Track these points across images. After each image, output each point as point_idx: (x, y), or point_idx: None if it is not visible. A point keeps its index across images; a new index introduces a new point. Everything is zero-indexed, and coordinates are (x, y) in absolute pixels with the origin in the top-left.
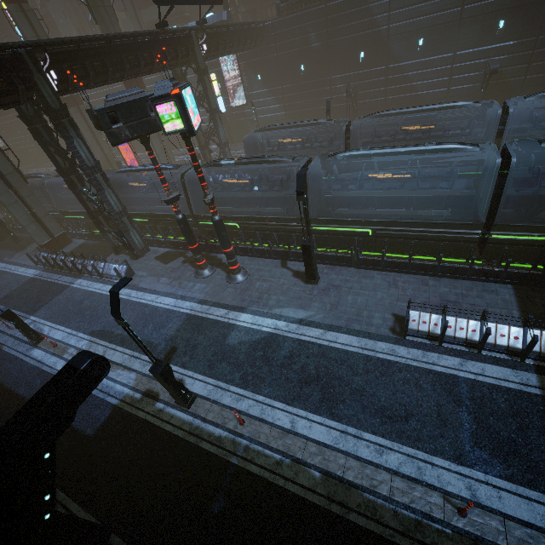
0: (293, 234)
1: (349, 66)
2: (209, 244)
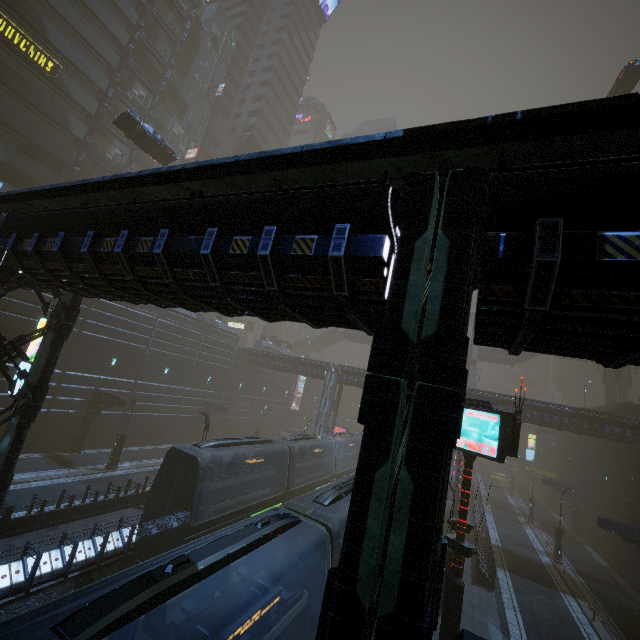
0: None
1: (95, 367)
2: None
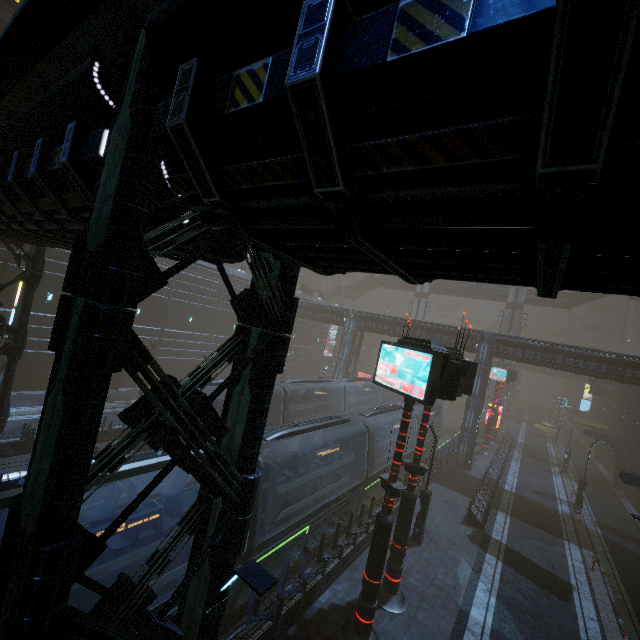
0: (365, 503)
1: None
2: (306, 592)
